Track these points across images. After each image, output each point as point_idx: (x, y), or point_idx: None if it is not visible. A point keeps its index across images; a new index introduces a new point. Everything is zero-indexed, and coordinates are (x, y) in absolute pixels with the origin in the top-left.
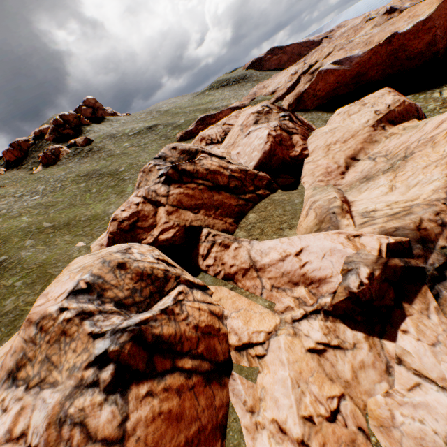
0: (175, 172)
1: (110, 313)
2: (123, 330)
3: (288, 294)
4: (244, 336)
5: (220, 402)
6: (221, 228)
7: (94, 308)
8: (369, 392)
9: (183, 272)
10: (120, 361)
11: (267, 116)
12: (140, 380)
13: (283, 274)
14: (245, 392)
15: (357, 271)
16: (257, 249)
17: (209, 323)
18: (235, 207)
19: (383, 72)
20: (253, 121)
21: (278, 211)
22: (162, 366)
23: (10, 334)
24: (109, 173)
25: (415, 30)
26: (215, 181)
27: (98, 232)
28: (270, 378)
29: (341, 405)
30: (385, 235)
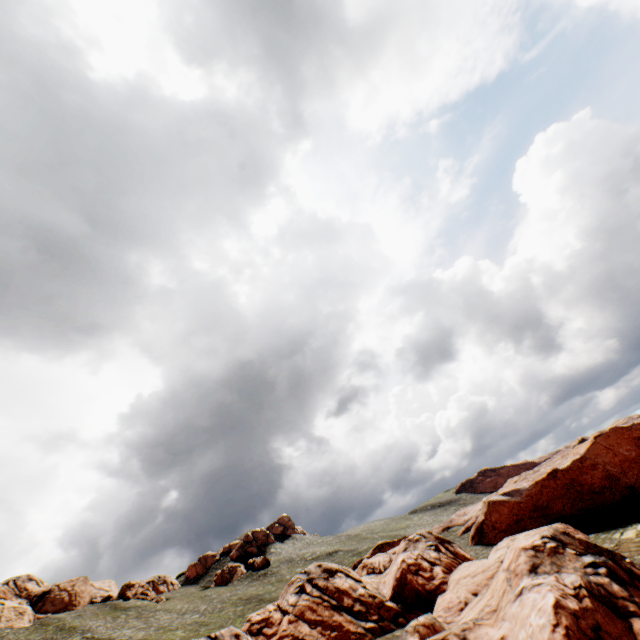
0: (308, 584)
1: None
2: None
3: None
4: None
5: None
6: None
7: None
8: None
9: None
10: None
11: (416, 543)
12: None
13: None
14: None
15: None
16: None
17: None
18: (352, 633)
19: (573, 504)
20: (402, 547)
21: None
22: None
23: None
24: (269, 597)
25: (575, 466)
26: (340, 600)
27: None
28: None
29: None
30: None
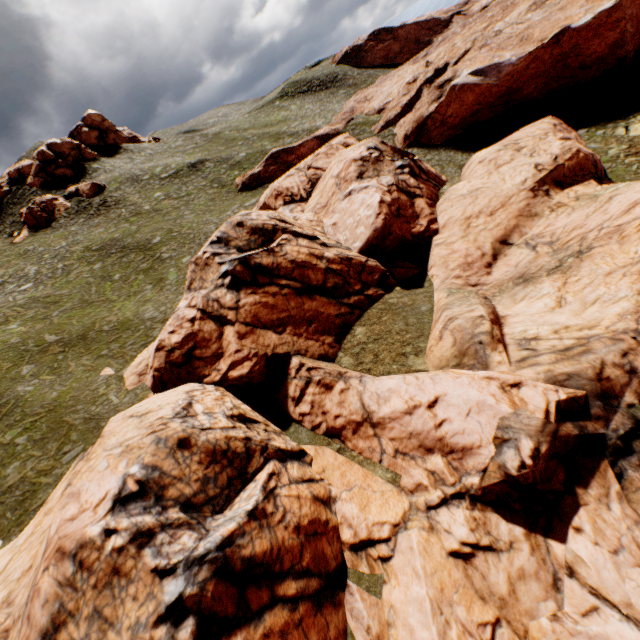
0: (246, 270)
1: (177, 526)
2: (200, 560)
3: (419, 464)
4: (361, 529)
5: (335, 631)
6: (318, 353)
7: (153, 521)
8: (531, 613)
9: (270, 435)
10: (202, 611)
11: (377, 166)
12: (231, 630)
13: (412, 435)
14: (368, 612)
15: (517, 444)
16: (372, 392)
17: (313, 515)
18: (336, 319)
19: (545, 87)
20: (355, 173)
21: (397, 324)
22: (258, 600)
23: (21, 523)
24: (137, 246)
25: (595, 24)
26: (305, 280)
27: (131, 351)
28: (401, 594)
29: (497, 635)
30: (553, 385)
